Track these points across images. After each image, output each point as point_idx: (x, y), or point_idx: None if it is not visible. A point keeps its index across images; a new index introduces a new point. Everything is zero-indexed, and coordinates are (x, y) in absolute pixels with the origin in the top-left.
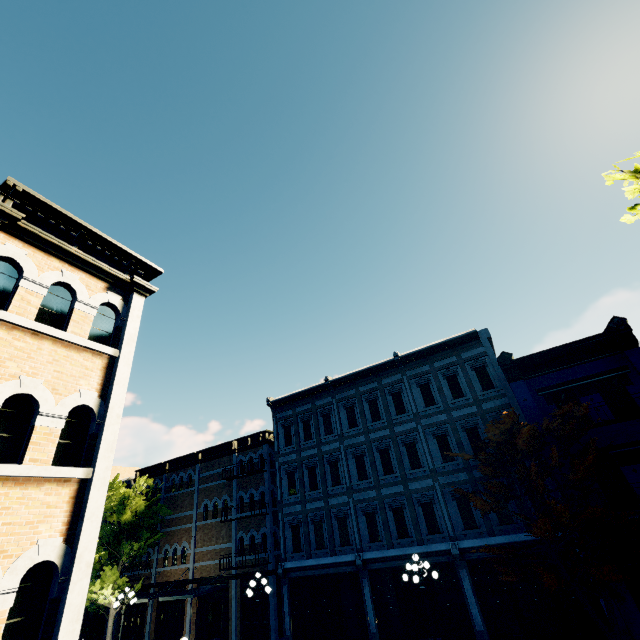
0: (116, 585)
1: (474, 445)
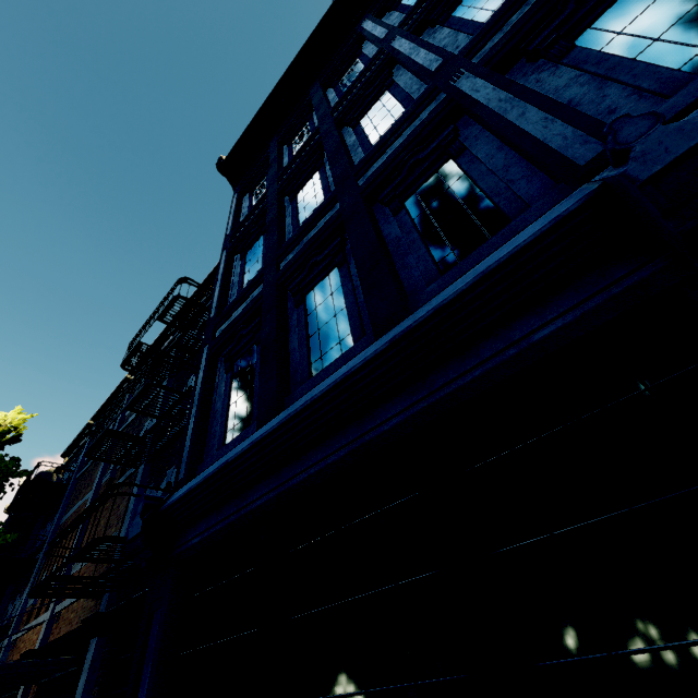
0: None
1: None
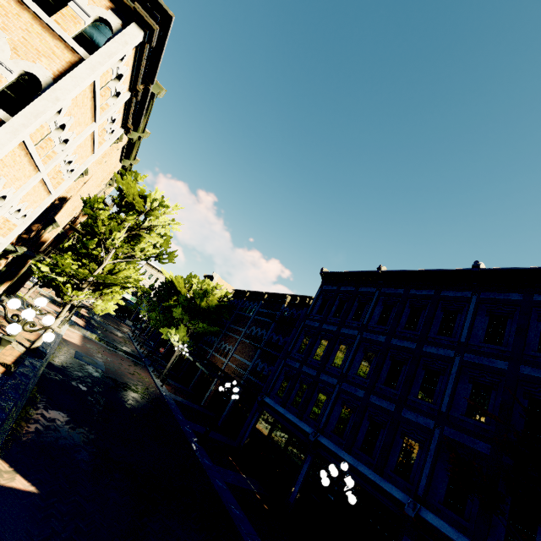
0: (183, 339)
1: (524, 417)
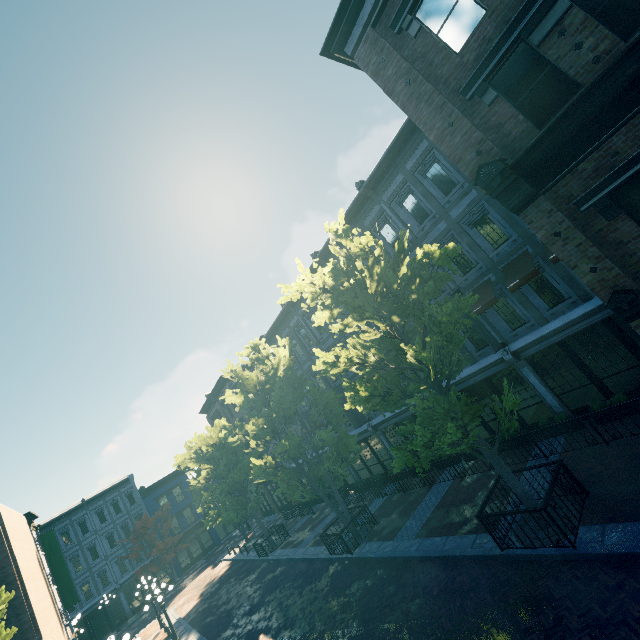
0: None
1: (128, 533)
